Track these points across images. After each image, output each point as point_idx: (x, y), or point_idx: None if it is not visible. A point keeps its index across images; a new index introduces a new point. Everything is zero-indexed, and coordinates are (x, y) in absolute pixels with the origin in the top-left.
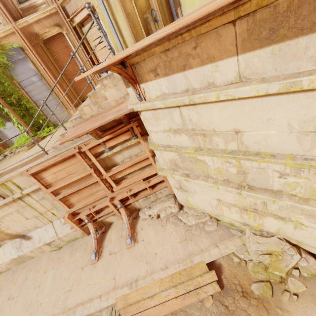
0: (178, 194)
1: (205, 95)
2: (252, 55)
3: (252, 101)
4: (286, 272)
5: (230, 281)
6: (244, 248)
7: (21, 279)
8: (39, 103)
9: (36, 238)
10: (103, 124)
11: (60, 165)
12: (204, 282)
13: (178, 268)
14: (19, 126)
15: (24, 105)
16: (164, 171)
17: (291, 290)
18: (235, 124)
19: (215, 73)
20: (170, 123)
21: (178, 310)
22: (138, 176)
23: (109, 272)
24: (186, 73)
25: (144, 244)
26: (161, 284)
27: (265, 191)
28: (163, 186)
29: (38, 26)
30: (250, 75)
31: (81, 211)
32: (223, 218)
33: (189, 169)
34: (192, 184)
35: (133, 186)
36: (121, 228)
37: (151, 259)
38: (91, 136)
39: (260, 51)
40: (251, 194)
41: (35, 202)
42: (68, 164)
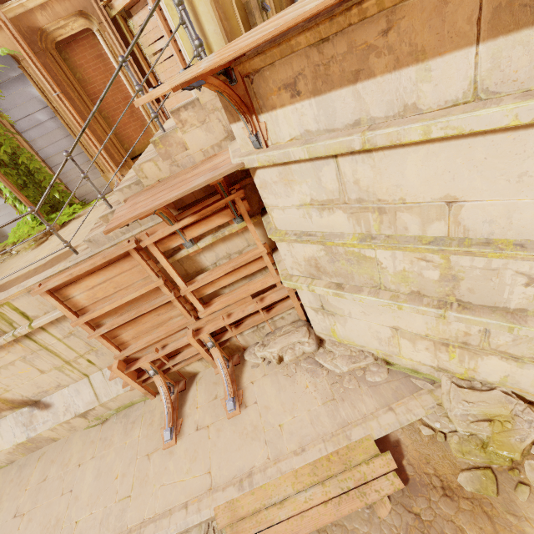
0: (317, 319)
1: (398, 129)
2: (510, 41)
3: (492, 140)
4: (522, 452)
5: (420, 470)
6: (440, 410)
7: (36, 479)
8: (51, 163)
9: (60, 405)
10: (187, 193)
11: (101, 272)
12: (374, 473)
13: (325, 450)
14: (18, 205)
15: (24, 165)
16: (294, 279)
17: (531, 482)
18: (450, 187)
19: (422, 85)
20: (313, 189)
21: (329, 524)
22: (243, 289)
23: (199, 462)
24: (359, 87)
25: (259, 409)
26: (295, 480)
27: (493, 311)
28: (287, 307)
29: (44, 16)
30: (498, 86)
31: (141, 355)
32: (400, 360)
33: (343, 274)
34: (347, 301)
35: (233, 309)
36: (214, 383)
37: (274, 436)
38: (158, 219)
39: (531, 32)
40: (465, 317)
41: (56, 342)
42: (116, 270)
